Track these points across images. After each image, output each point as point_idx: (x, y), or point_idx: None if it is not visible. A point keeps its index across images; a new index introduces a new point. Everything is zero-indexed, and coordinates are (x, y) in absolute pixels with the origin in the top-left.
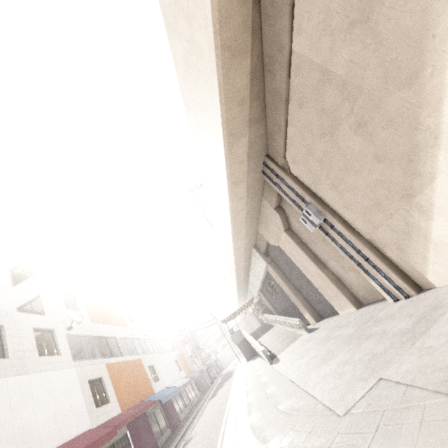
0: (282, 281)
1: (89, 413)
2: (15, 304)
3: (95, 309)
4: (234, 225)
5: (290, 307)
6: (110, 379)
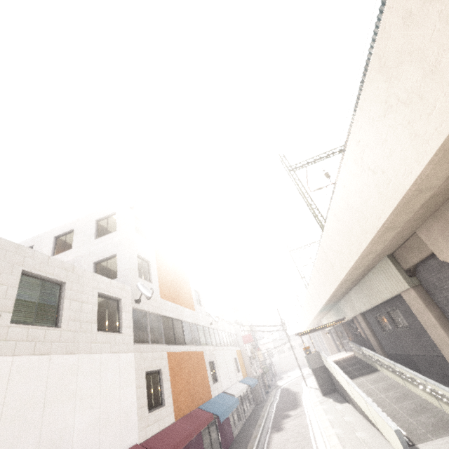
0: (436, 322)
1: (139, 419)
2: (93, 258)
3: (167, 283)
4: (398, 213)
5: (423, 359)
6: (170, 373)
